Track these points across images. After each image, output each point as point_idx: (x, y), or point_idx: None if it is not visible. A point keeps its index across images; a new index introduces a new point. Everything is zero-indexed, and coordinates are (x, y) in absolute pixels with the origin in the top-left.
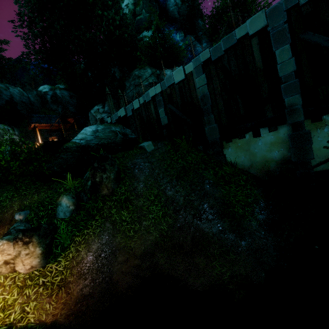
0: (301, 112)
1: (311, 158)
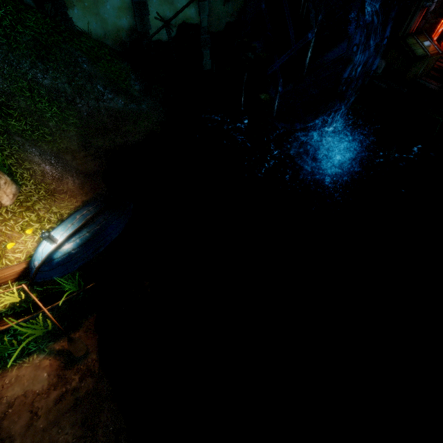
0: None
1: (150, 29)
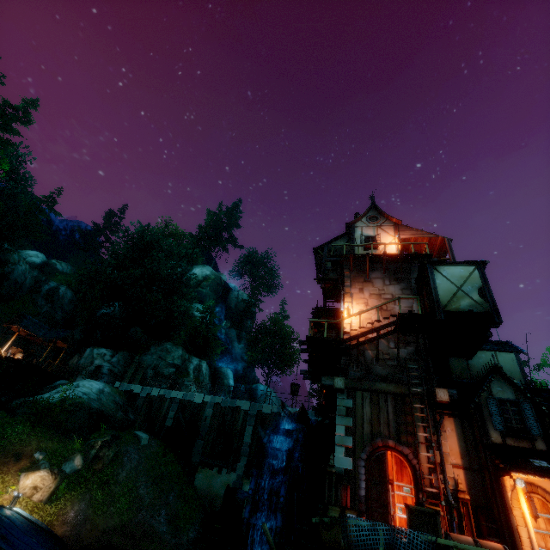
0: (243, 468)
1: None
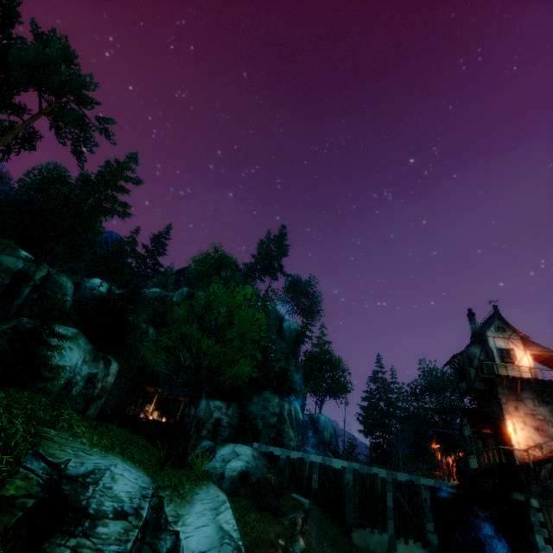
0: (393, 530)
1: None
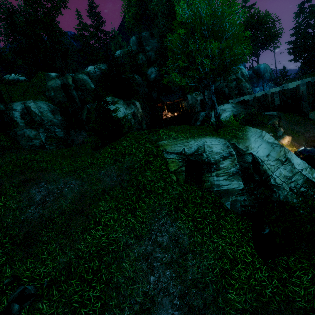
0: None
1: None
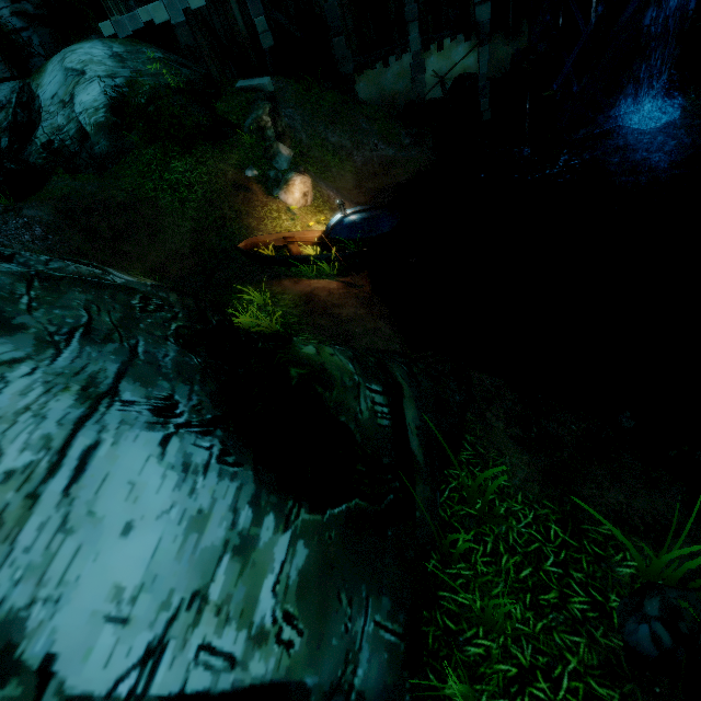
0: (419, 41)
1: (424, 87)
